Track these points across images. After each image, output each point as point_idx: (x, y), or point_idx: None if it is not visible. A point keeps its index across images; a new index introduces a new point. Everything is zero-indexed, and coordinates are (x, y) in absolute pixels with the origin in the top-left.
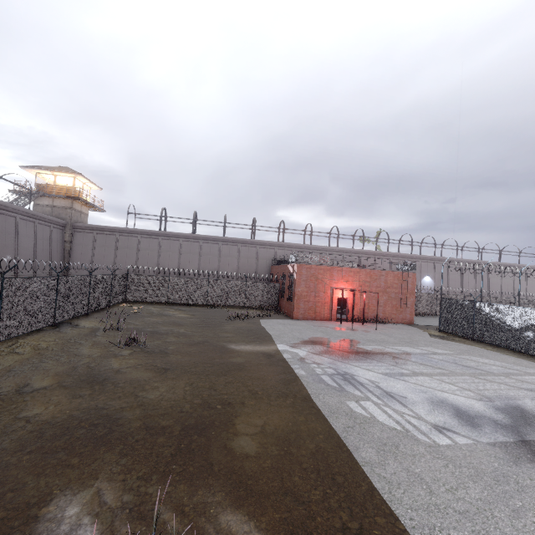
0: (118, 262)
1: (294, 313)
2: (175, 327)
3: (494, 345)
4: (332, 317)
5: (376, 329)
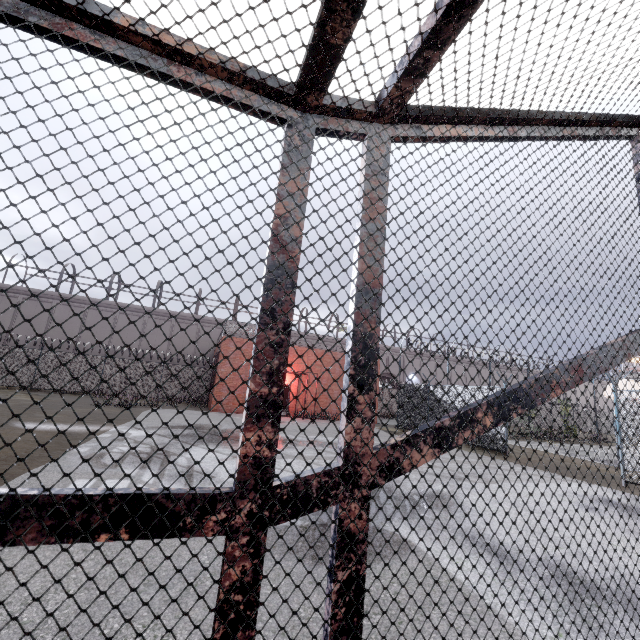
0: None
1: (213, 402)
2: None
3: None
4: None
5: (313, 423)
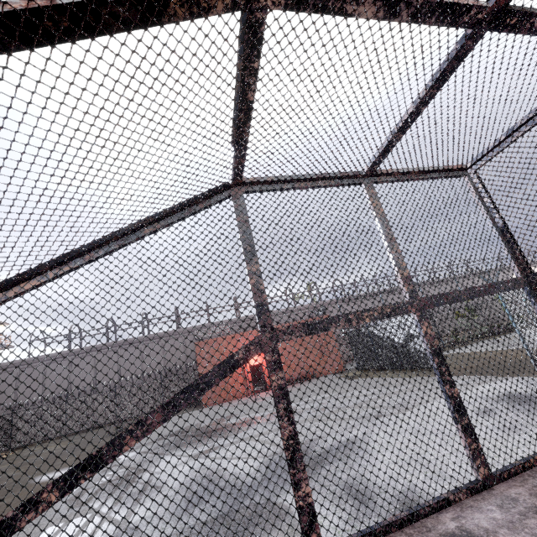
0: (19, 400)
1: (203, 399)
2: (13, 470)
3: (397, 369)
4: (249, 391)
5: None
